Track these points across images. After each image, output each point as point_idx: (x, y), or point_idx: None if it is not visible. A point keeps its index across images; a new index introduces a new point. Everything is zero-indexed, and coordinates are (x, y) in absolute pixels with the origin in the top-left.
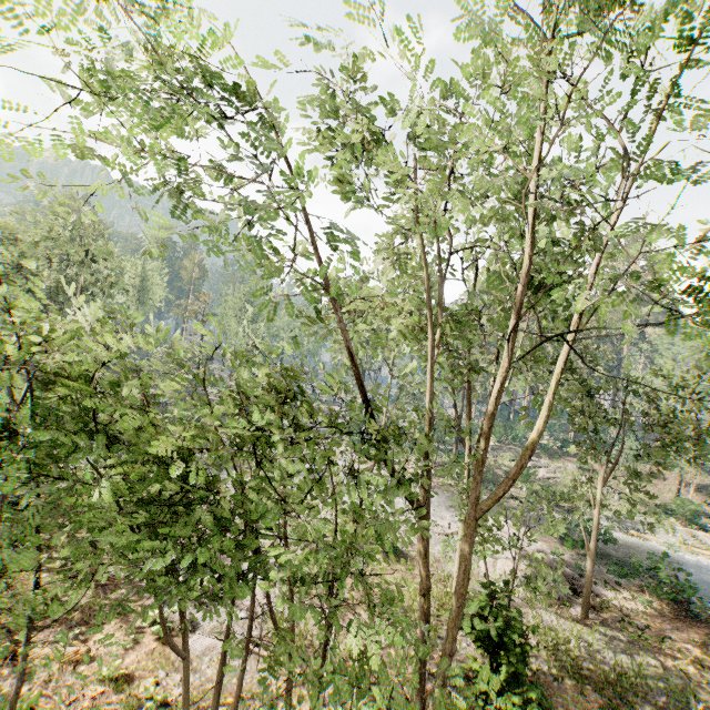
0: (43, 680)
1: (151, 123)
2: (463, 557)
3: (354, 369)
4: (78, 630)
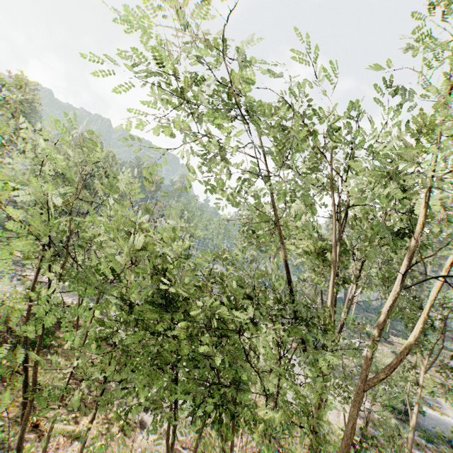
0: (55, 447)
1: (213, 123)
2: (352, 416)
3: (288, 275)
4: (74, 414)
